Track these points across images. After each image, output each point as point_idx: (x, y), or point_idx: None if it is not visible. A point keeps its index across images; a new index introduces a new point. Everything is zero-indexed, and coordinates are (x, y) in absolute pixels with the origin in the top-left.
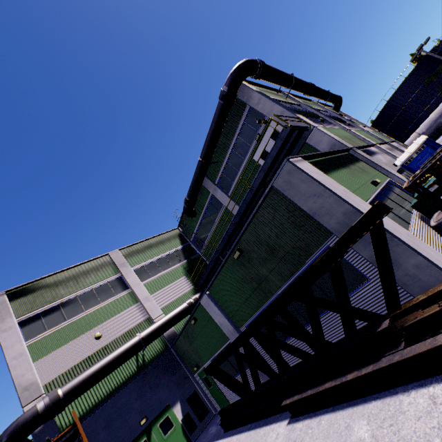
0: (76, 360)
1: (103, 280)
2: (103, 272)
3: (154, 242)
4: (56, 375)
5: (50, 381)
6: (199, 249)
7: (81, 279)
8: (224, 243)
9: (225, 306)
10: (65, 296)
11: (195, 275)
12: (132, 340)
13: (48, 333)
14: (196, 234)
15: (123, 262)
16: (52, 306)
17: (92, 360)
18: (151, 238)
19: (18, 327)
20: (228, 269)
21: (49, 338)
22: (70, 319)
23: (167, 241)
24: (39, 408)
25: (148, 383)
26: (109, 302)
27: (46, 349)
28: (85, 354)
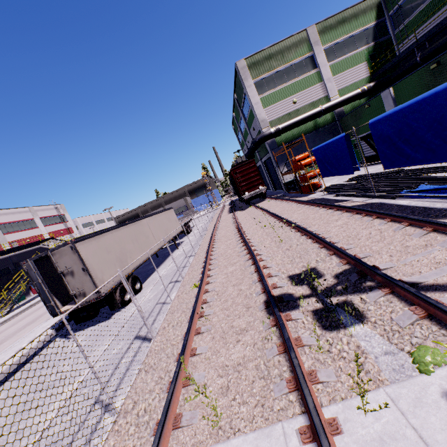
0: (282, 114)
1: (300, 58)
2: (300, 49)
3: (348, 15)
4: (273, 119)
5: (271, 121)
6: (393, 29)
7: (285, 54)
8: (429, 36)
9: (399, 102)
10: (275, 68)
11: (376, 62)
12: (316, 110)
13: (268, 93)
14: (399, 7)
15: (316, 40)
16: (268, 75)
17: (290, 115)
18: (346, 10)
19: (254, 86)
20: (418, 75)
21: (269, 97)
22: (279, 86)
23: (361, 14)
24: (272, 131)
25: (318, 137)
26: (302, 78)
27: (268, 103)
28: (287, 111)
